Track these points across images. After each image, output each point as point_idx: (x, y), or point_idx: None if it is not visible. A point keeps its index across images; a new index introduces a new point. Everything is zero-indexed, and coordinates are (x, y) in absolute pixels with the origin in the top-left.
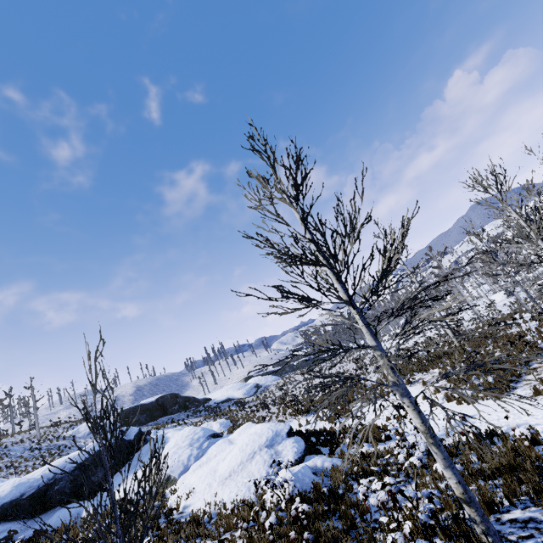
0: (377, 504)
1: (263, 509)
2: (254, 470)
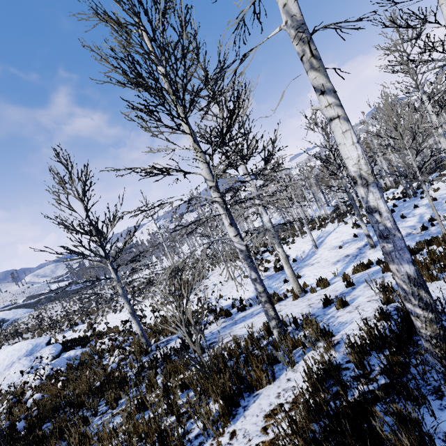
0: (104, 347)
1: (28, 383)
2: (13, 373)
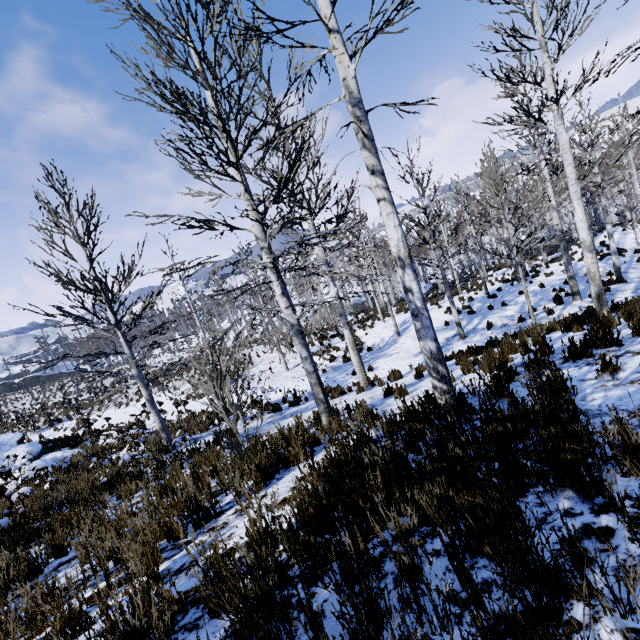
0: (111, 441)
1: None
2: None
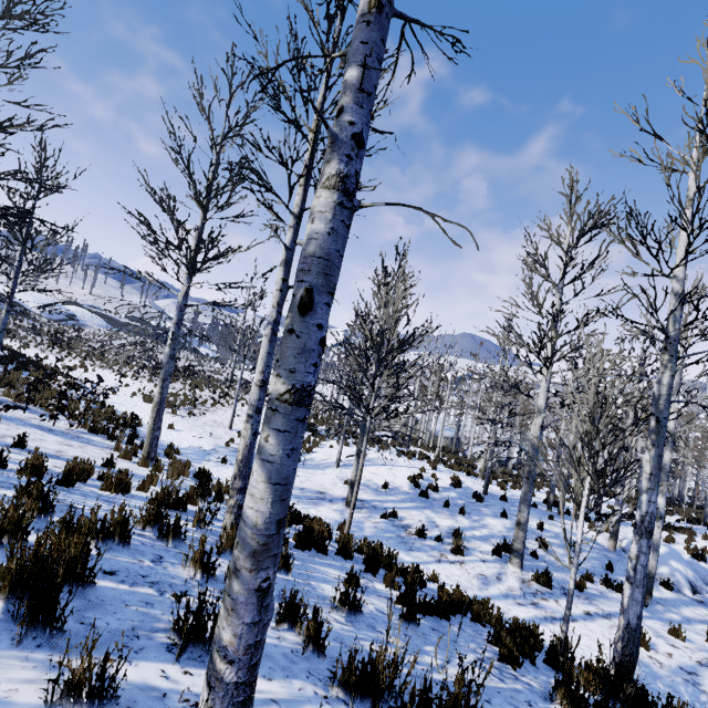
0: None
1: None
2: None
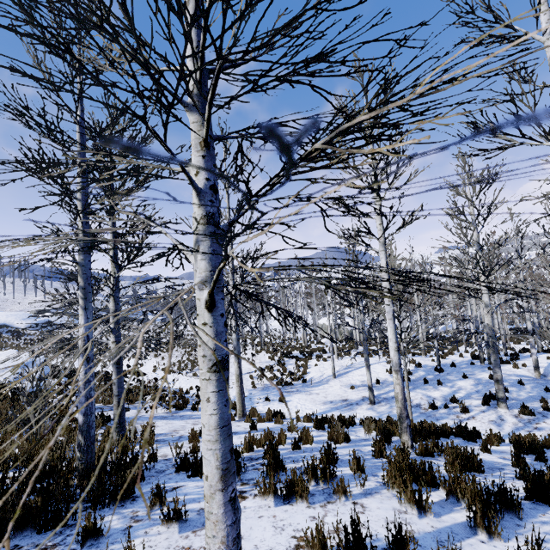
0: (54, 388)
1: None
2: (1, 378)
